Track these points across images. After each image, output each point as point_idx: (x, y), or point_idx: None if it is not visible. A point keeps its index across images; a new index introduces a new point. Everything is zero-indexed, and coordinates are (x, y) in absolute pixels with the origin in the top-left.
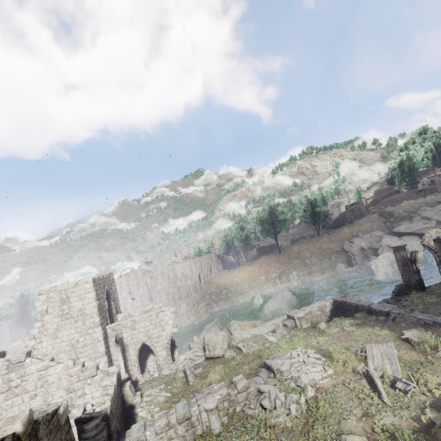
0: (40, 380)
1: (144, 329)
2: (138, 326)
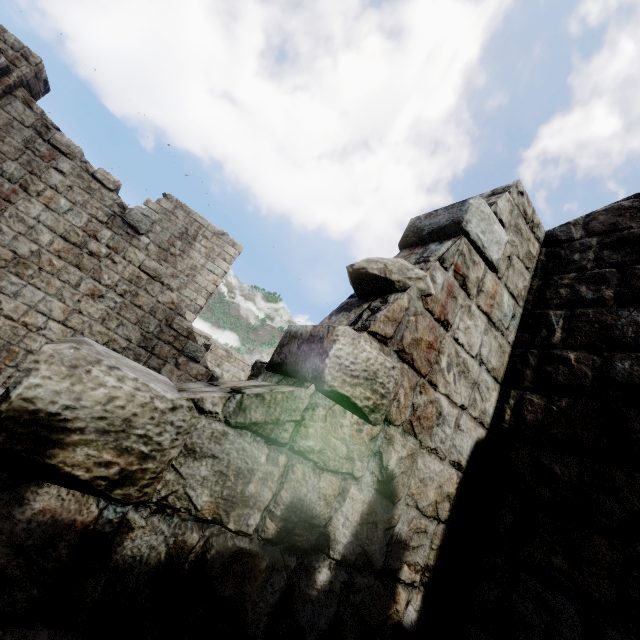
0: (129, 283)
1: (231, 378)
2: (228, 365)
